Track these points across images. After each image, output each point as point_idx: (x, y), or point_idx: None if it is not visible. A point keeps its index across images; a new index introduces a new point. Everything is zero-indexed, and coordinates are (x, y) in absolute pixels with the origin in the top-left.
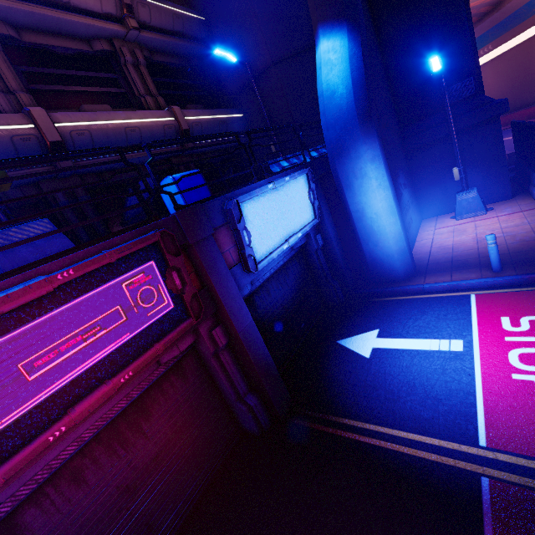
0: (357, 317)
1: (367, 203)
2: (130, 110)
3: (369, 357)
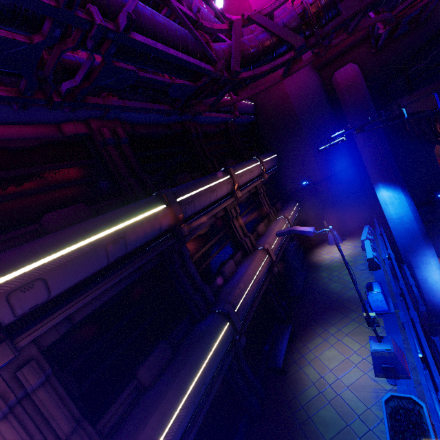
0: None
1: (429, 276)
2: (266, 220)
3: None
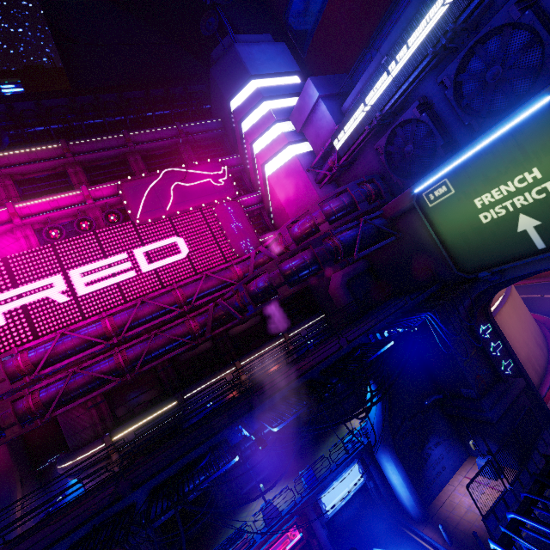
0: (388, 536)
1: (390, 477)
2: None
3: None
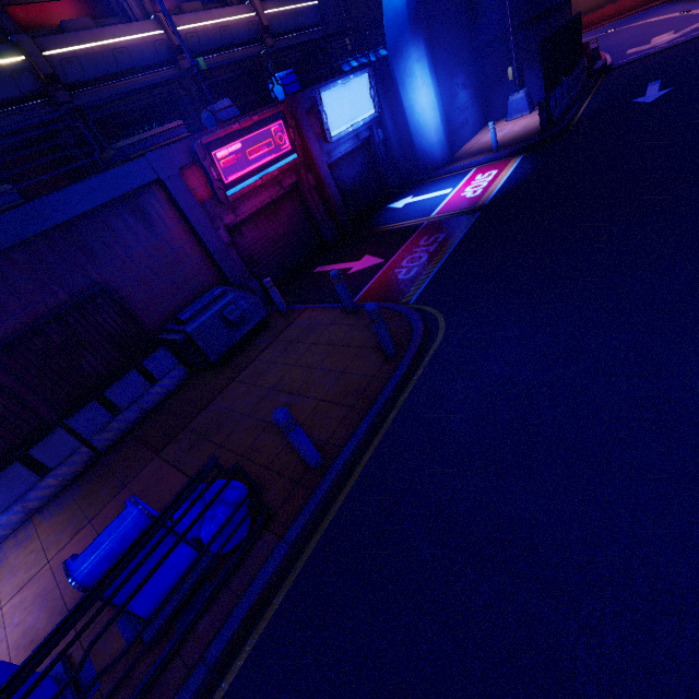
0: (404, 194)
1: (415, 100)
2: (216, 6)
3: (401, 207)
